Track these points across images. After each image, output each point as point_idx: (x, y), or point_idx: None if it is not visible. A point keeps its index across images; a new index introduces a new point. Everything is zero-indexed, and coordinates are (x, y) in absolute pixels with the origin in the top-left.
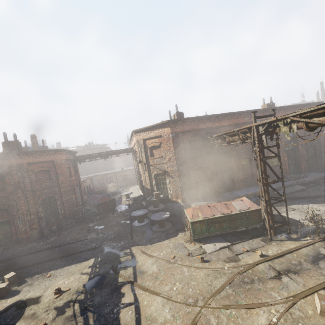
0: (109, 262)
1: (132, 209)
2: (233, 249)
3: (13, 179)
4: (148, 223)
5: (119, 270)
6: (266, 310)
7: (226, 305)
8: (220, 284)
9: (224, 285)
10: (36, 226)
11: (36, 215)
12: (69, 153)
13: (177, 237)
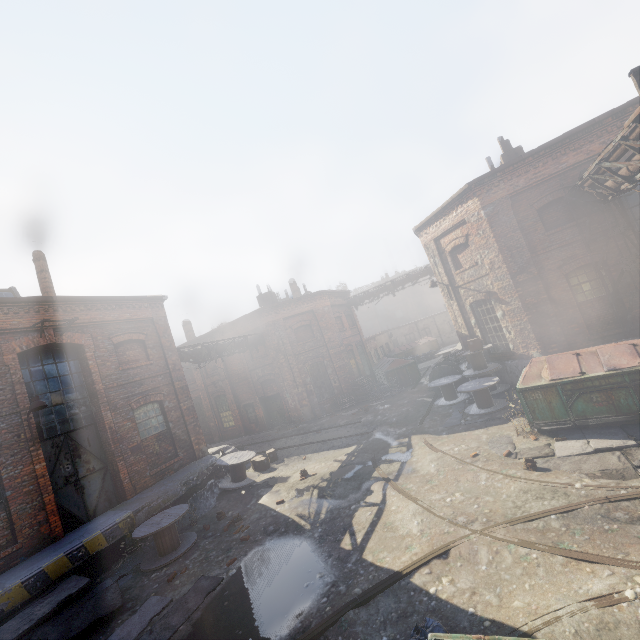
0: (372, 452)
1: (434, 377)
2: (635, 455)
3: (273, 341)
4: (463, 401)
5: (380, 463)
6: (621, 573)
7: (525, 542)
8: (540, 509)
9: (547, 512)
10: (307, 403)
11: (304, 387)
12: (335, 296)
13: (506, 426)
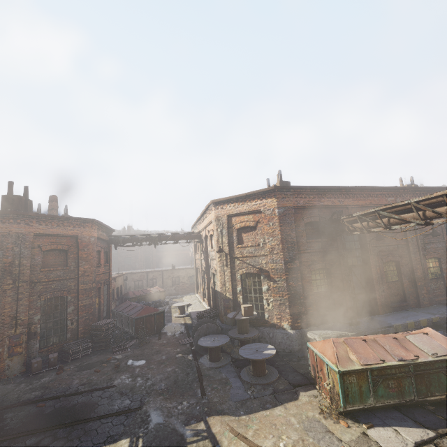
0: None
1: (200, 334)
2: None
3: (4, 258)
4: (229, 363)
5: None
6: None
7: None
8: None
9: None
10: (22, 350)
11: (27, 327)
12: (103, 229)
13: (301, 403)
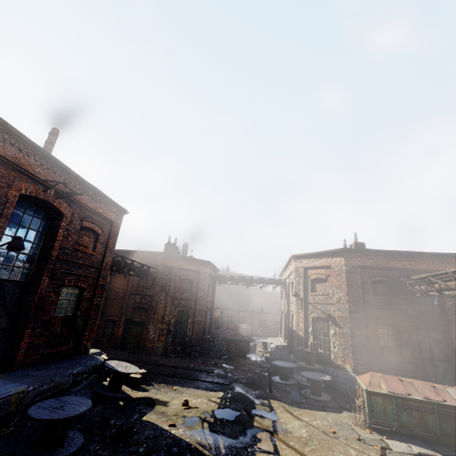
0: (242, 403)
1: (274, 357)
2: None
3: (163, 280)
4: (294, 384)
5: (253, 415)
6: None
7: None
8: None
9: None
10: (163, 339)
11: (167, 325)
12: (213, 269)
13: (341, 415)
